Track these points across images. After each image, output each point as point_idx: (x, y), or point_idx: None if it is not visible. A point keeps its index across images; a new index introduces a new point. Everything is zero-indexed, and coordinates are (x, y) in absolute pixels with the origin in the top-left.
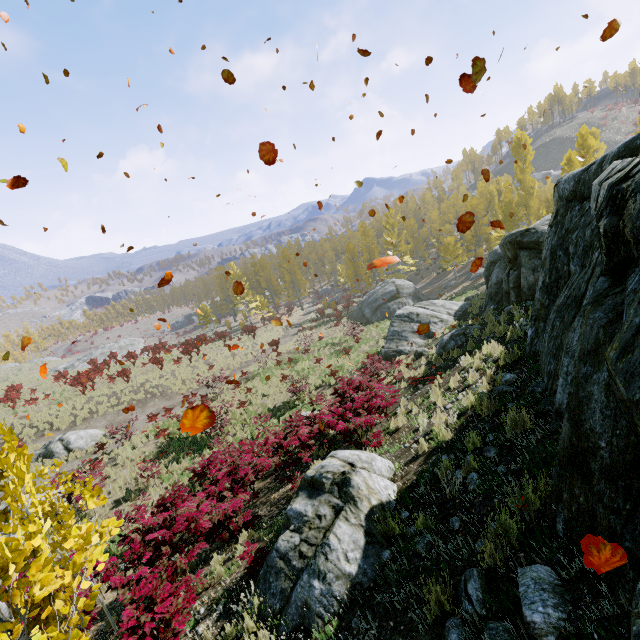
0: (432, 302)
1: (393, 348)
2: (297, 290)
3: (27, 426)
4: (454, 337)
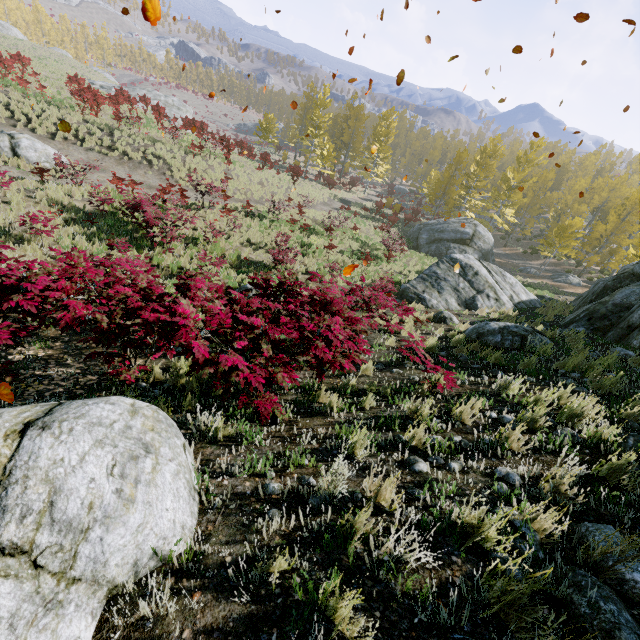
0: (503, 272)
1: (418, 290)
2: (374, 168)
3: (3, 104)
4: (506, 332)
